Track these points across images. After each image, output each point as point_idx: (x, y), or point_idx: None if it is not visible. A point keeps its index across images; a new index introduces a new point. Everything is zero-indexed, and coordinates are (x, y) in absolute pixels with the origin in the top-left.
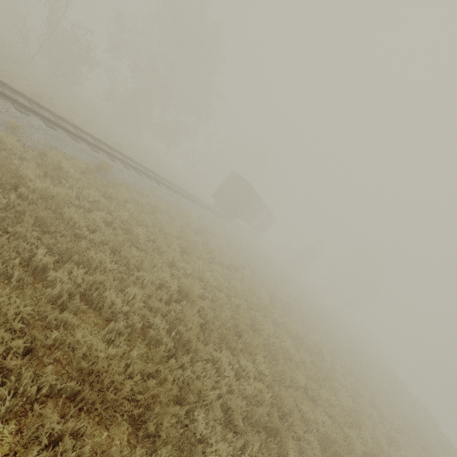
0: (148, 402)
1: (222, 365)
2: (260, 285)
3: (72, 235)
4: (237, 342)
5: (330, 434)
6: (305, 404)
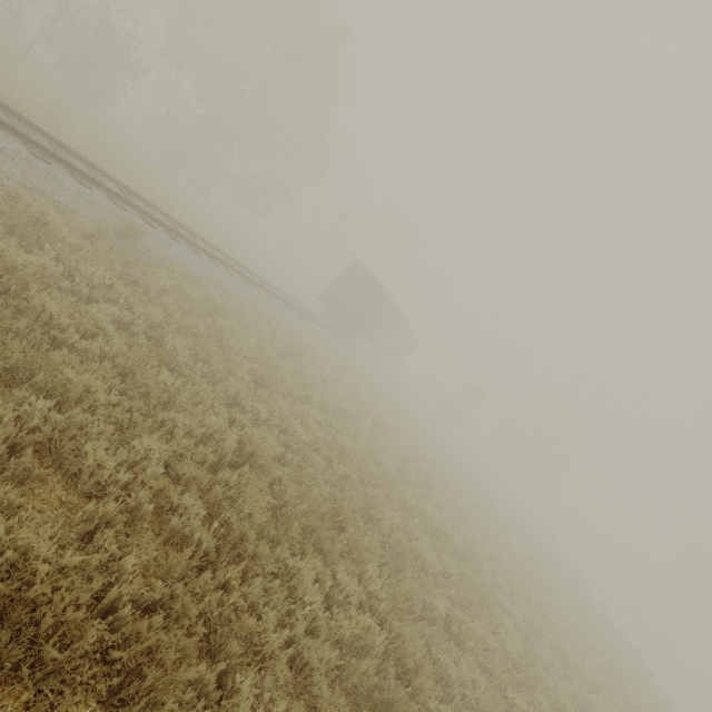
0: (138, 661)
1: (302, 583)
2: (386, 445)
3: (45, 340)
4: (334, 541)
5: (484, 705)
6: (444, 651)
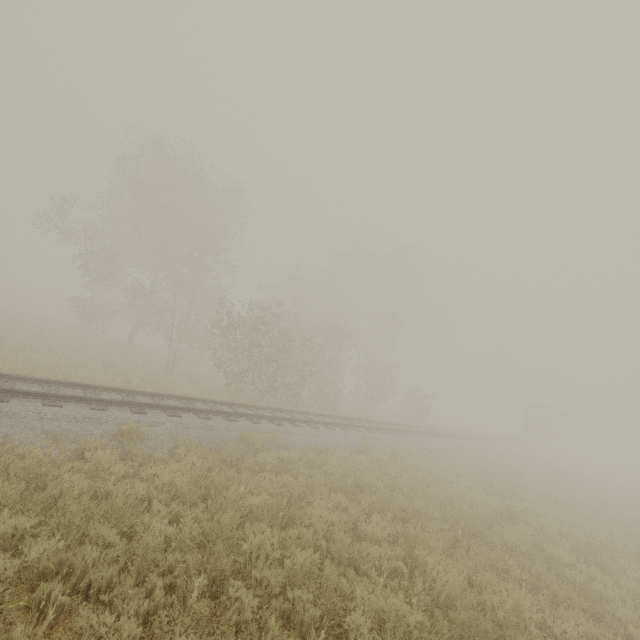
0: None
1: None
2: None
3: None
4: None
5: None
6: None
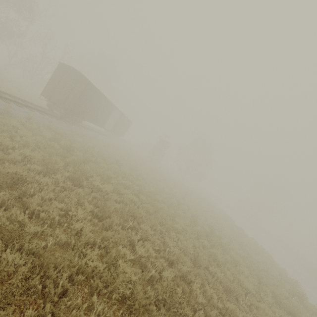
0: None
1: None
2: (82, 196)
3: None
4: None
5: None
6: None
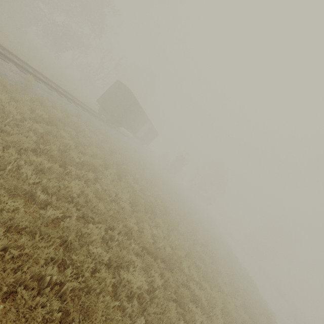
0: None
1: None
2: (124, 187)
3: None
4: None
5: None
6: None
